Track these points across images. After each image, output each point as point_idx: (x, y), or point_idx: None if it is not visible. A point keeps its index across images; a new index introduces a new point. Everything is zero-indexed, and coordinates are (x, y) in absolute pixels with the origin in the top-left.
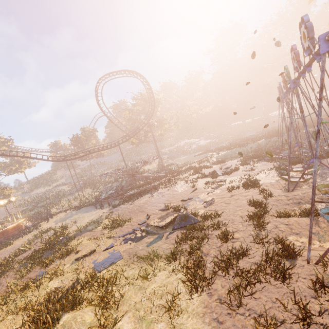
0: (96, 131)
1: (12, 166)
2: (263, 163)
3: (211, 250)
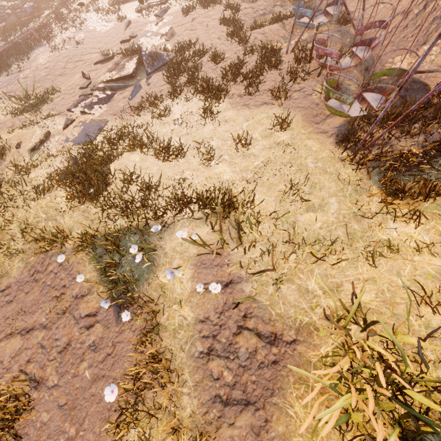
0: None
1: None
2: None
3: (210, 74)
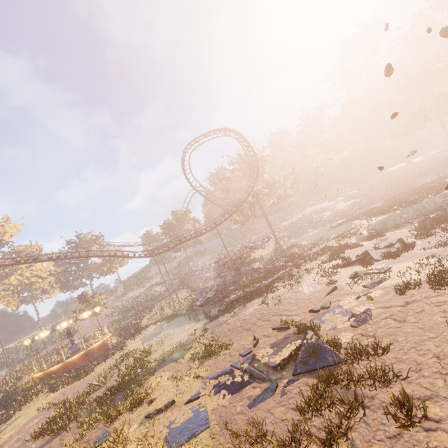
0: (190, 213)
1: (103, 267)
2: None
3: (374, 444)
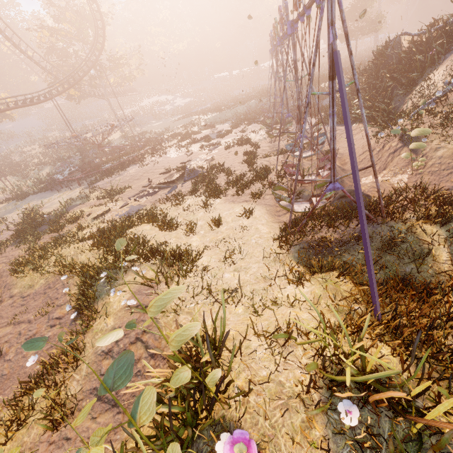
0: None
1: None
2: (254, 125)
3: (221, 182)
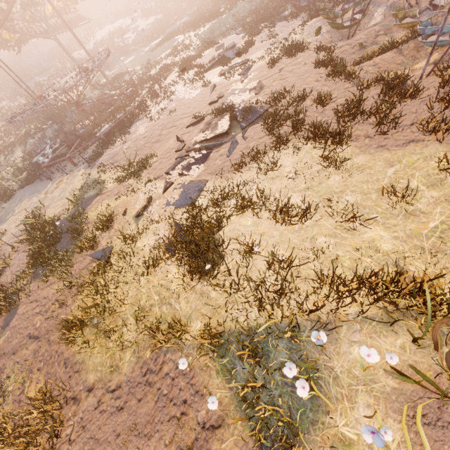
0: None
1: None
2: (281, 24)
3: (317, 118)
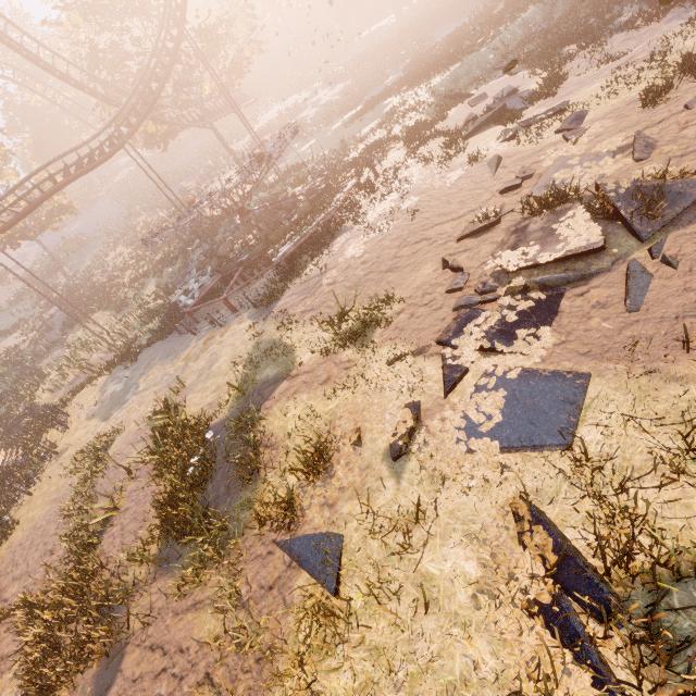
0: None
1: None
2: (619, 37)
3: None
